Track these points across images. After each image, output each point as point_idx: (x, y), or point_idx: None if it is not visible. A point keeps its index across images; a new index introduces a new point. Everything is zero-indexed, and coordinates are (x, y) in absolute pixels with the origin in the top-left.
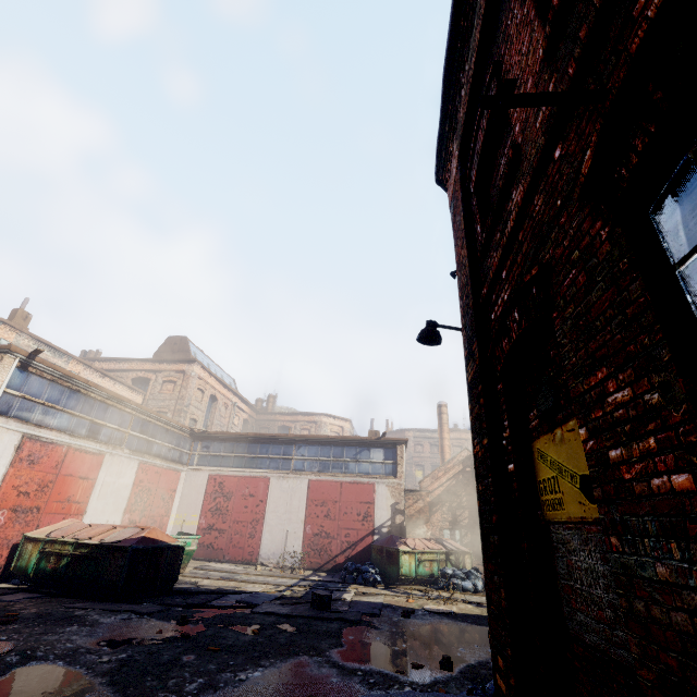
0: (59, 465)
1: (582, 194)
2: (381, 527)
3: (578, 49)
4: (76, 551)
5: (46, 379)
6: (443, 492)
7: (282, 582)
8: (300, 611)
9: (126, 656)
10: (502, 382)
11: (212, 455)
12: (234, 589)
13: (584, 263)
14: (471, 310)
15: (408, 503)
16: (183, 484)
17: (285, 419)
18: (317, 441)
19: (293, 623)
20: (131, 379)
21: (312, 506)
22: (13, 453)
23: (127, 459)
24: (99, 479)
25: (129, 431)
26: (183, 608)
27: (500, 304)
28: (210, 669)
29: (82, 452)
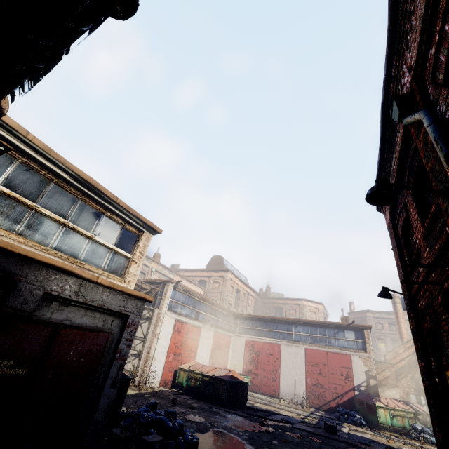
0: (187, 333)
1: (440, 305)
2: (359, 386)
3: (433, 257)
4: (203, 378)
5: (181, 292)
6: (405, 365)
7: (300, 412)
8: (319, 432)
9: (248, 434)
10: (427, 339)
11: (246, 328)
12: (275, 412)
13: (446, 322)
14: (407, 296)
15: (377, 371)
16: (232, 343)
17: (279, 302)
18: (307, 323)
19: (318, 438)
20: (197, 281)
21: (309, 366)
22: (173, 327)
23: (209, 329)
24: (200, 340)
25: (209, 315)
26: (256, 417)
27: (421, 304)
28: None
29: (194, 326)
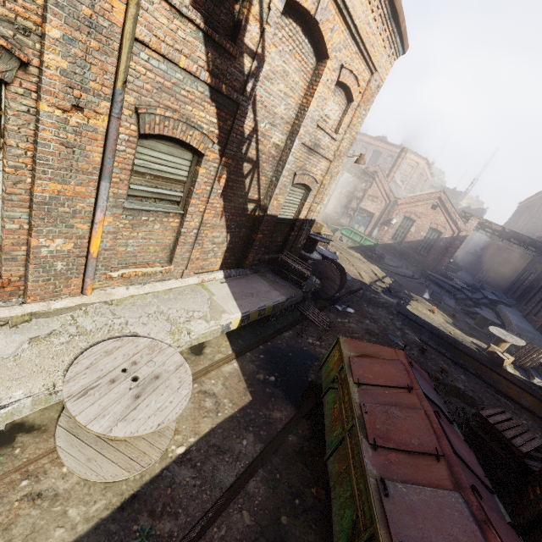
0: None
1: None
2: None
3: None
4: None
5: None
6: None
7: None
8: None
9: None
10: None
11: None
12: None
13: None
14: None
15: None
16: None
17: None
18: None
19: None
20: None
21: None
22: None
23: None
24: None
25: None
26: None
27: None
28: None
29: None
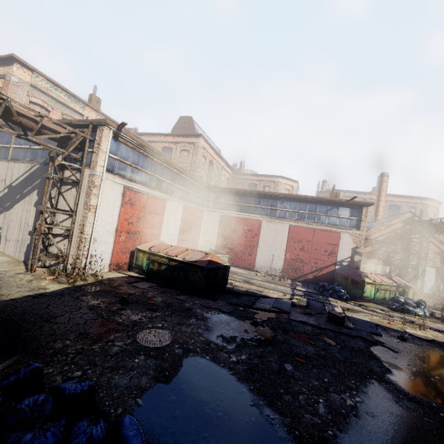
0: (145, 206)
1: None
2: (342, 261)
3: None
4: (169, 263)
5: (129, 147)
6: (382, 241)
7: (283, 289)
8: (323, 324)
9: (246, 358)
10: None
11: (222, 203)
12: (260, 294)
13: None
14: None
15: None
16: (205, 219)
17: (253, 179)
18: (297, 199)
19: (327, 335)
20: (160, 148)
21: (291, 242)
22: (121, 198)
23: (177, 203)
24: (165, 215)
25: (176, 185)
26: (242, 307)
27: None
28: (316, 385)
29: (155, 198)
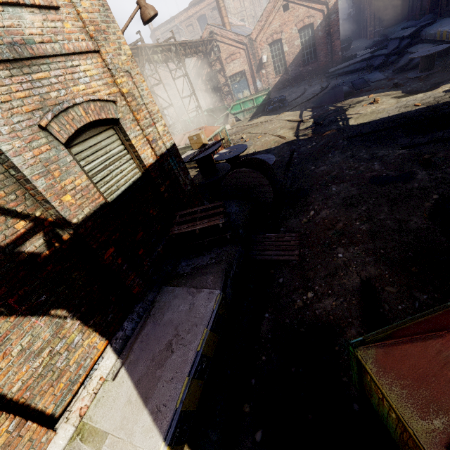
0: None
1: None
2: None
3: None
4: None
5: None
6: None
7: None
8: None
9: None
10: None
11: None
12: None
13: None
14: None
15: None
16: None
17: None
18: None
19: None
20: None
21: None
22: None
23: None
24: None
25: None
26: None
27: None
28: None
29: None
